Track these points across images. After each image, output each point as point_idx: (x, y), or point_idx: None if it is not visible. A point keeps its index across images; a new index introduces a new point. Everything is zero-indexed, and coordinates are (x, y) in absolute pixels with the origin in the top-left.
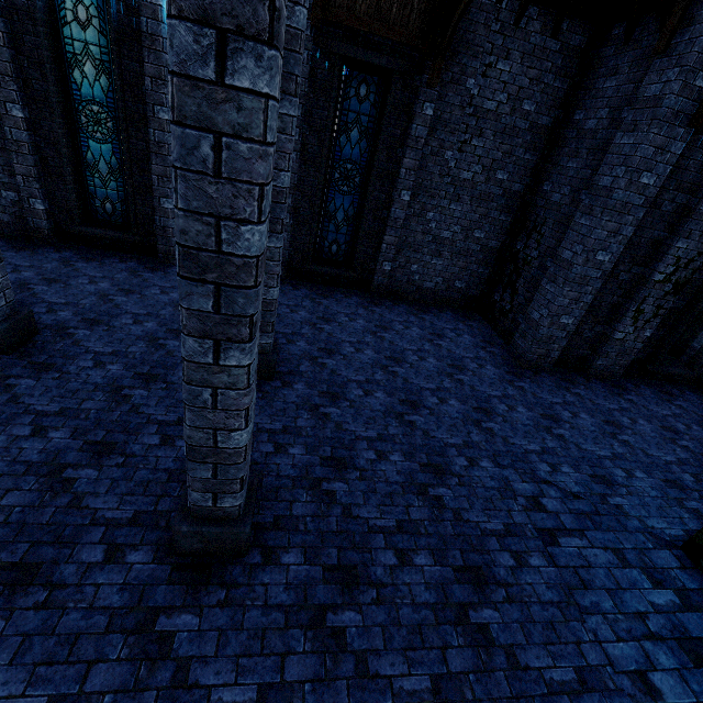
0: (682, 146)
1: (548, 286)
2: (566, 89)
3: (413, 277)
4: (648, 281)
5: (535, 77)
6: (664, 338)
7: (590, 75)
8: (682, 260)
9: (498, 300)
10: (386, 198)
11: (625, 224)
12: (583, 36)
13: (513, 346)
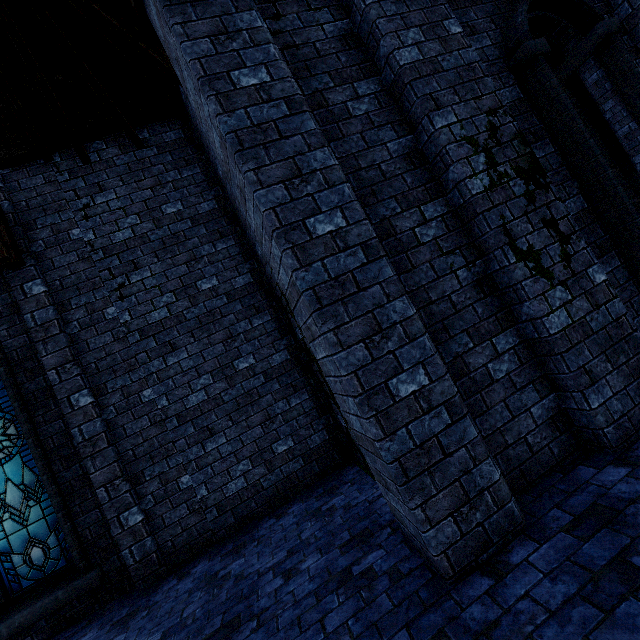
0: (254, 15)
1: (317, 350)
2: (202, 171)
3: (196, 495)
4: (471, 202)
5: (154, 184)
6: (633, 265)
7: (202, 141)
8: (479, 138)
9: (345, 425)
10: (65, 422)
11: (300, 153)
12: (175, 130)
13: (396, 518)
